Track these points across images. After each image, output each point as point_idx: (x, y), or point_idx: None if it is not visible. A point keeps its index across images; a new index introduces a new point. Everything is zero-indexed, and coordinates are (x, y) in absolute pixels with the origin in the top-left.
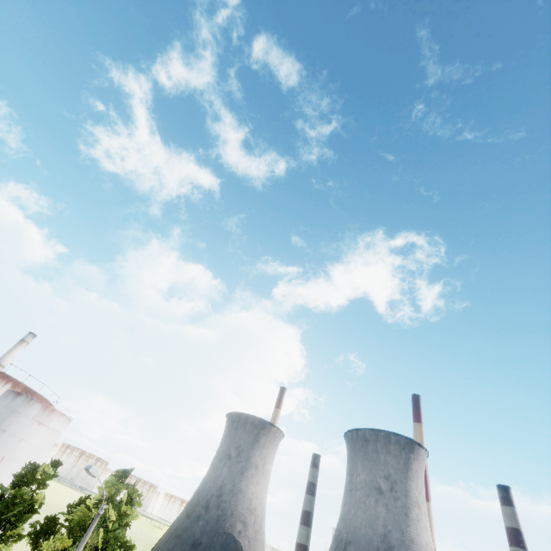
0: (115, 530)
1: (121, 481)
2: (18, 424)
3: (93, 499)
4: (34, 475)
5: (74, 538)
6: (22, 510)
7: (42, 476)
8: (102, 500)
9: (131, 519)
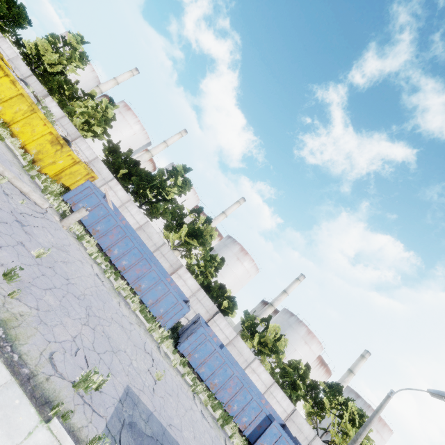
0: None
1: None
2: None
3: None
4: None
5: None
6: None
7: None
8: None
9: None
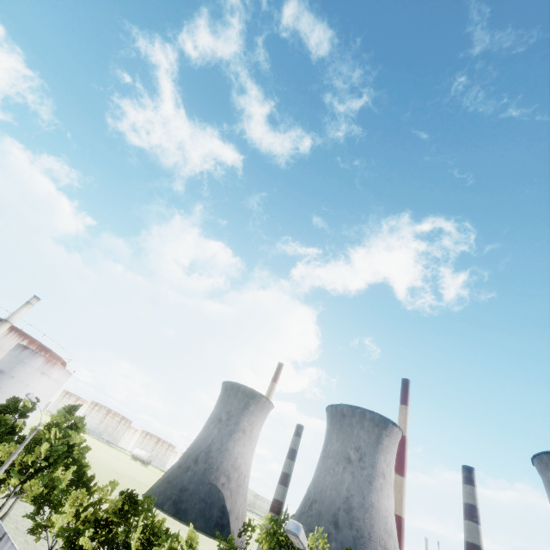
0: (58, 446)
1: (71, 413)
2: (24, 373)
3: (46, 423)
4: (17, 407)
5: (26, 447)
6: (6, 432)
7: (22, 408)
8: (51, 424)
9: (74, 441)
